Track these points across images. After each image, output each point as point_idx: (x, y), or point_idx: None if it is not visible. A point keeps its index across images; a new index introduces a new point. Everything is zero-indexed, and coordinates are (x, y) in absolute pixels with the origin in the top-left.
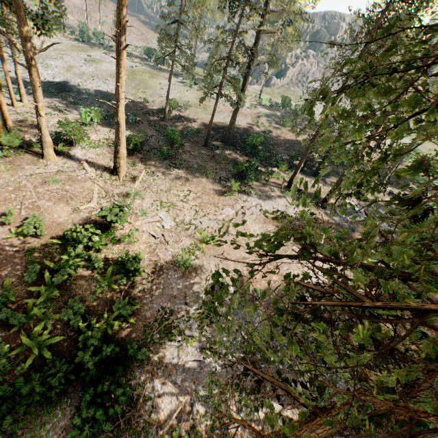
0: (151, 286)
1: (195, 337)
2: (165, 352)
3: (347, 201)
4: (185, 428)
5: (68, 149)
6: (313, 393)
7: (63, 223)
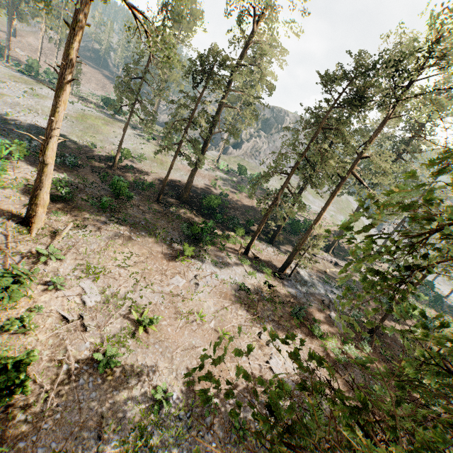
0: (42, 409)
1: None
2: None
3: (301, 271)
4: None
5: None
6: None
7: None
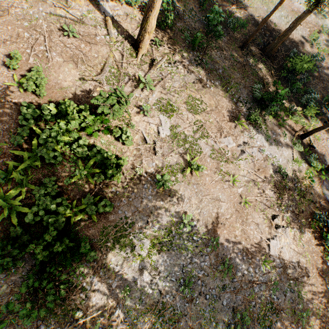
0: (124, 191)
1: (142, 256)
2: (112, 257)
3: None
4: (104, 323)
5: None
6: None
7: (66, 88)
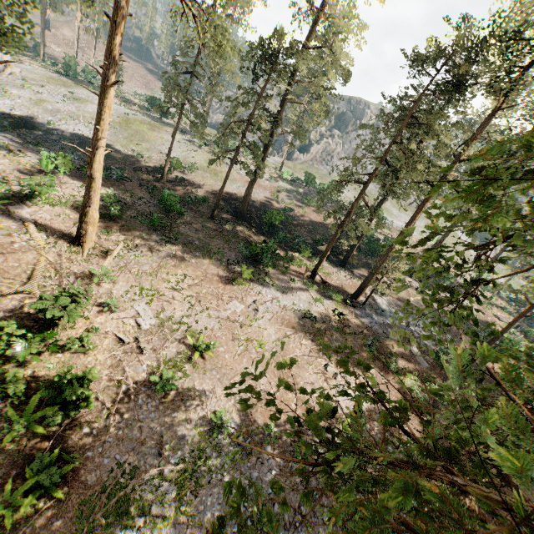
0: (105, 425)
1: (168, 517)
2: None
3: (378, 299)
4: None
5: (8, 203)
6: None
7: None
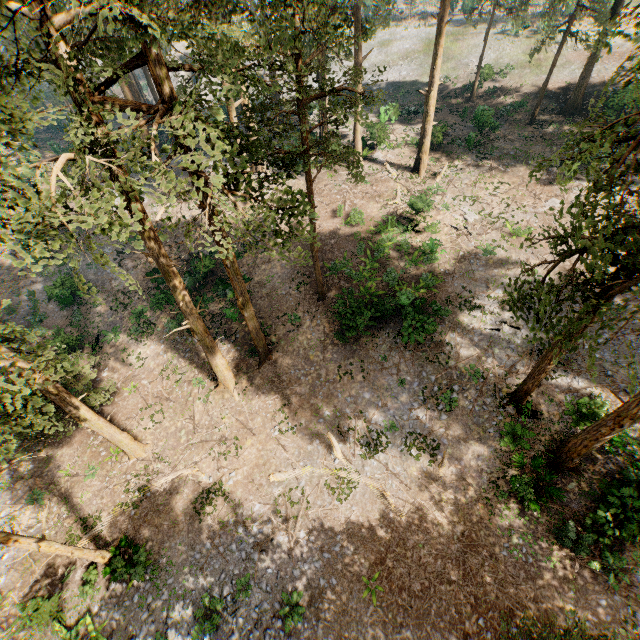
0: (452, 270)
1: (494, 313)
2: (464, 318)
3: None
4: (480, 369)
5: (370, 154)
6: (638, 386)
7: (375, 217)
